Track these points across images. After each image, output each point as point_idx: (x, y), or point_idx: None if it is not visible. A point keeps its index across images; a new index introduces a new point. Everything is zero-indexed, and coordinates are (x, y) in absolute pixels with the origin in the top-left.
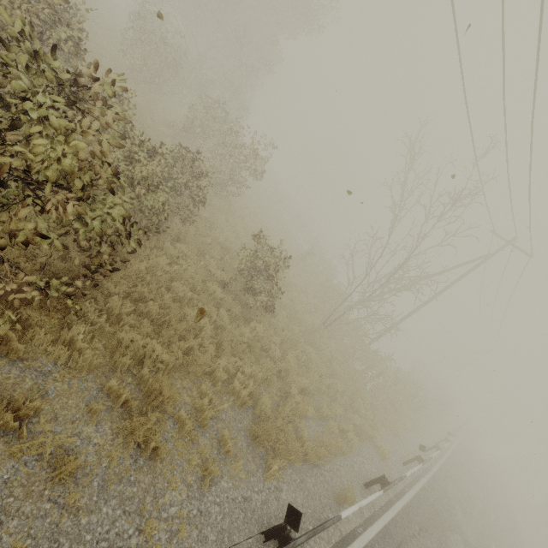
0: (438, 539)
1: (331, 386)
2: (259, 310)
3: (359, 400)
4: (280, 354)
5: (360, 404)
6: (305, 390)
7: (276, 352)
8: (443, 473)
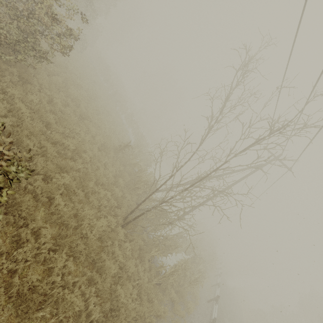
0: None
1: None
2: None
3: None
4: None
5: None
6: None
7: None
8: None
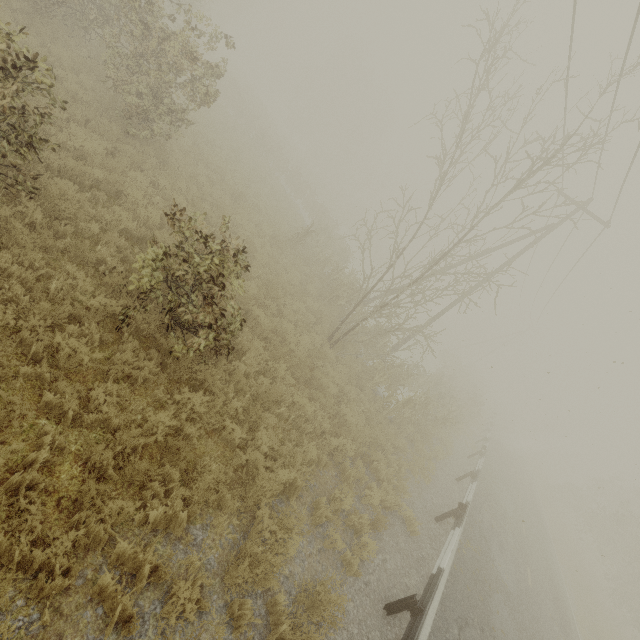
0: (480, 624)
1: (338, 449)
2: (207, 352)
3: (379, 453)
4: (242, 436)
5: (381, 460)
6: (290, 484)
7: (235, 433)
8: (477, 500)
